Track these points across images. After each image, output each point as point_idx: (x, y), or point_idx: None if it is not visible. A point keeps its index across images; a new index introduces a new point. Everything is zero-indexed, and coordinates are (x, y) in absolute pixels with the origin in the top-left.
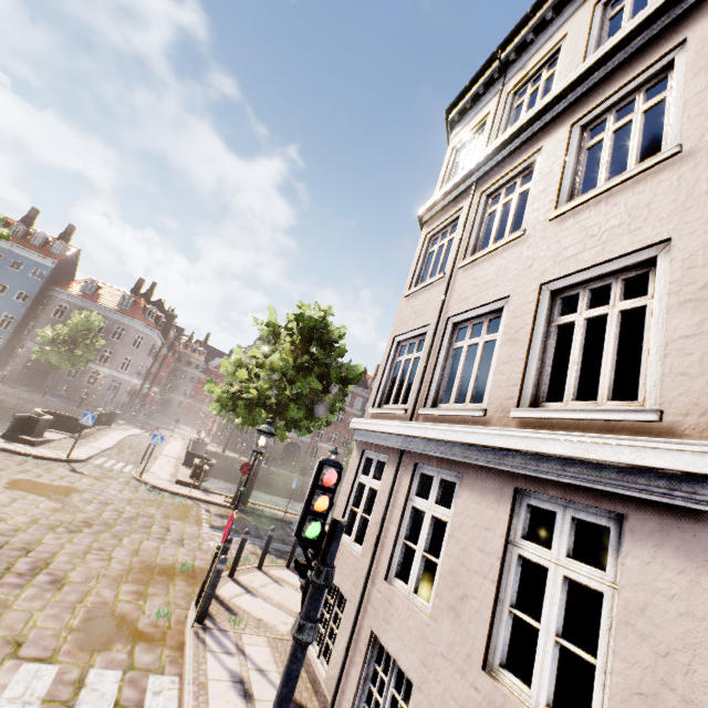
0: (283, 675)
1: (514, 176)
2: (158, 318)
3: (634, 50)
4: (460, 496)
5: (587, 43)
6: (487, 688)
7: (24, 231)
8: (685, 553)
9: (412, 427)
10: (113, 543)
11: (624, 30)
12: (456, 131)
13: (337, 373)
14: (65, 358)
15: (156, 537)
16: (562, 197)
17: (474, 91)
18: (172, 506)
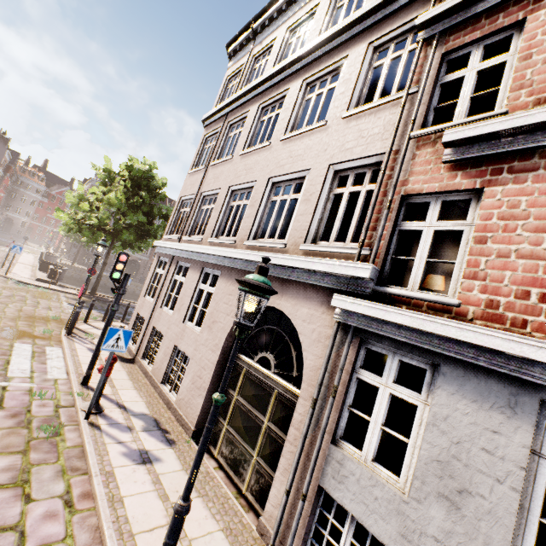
0: (107, 320)
1: (241, 120)
2: None
3: (280, 79)
4: (189, 272)
5: (278, 54)
6: (183, 327)
7: None
8: (227, 279)
9: (176, 245)
10: (3, 306)
11: (278, 67)
12: (231, 63)
13: (160, 212)
14: None
15: (31, 305)
16: (247, 145)
17: (241, 40)
18: (37, 292)
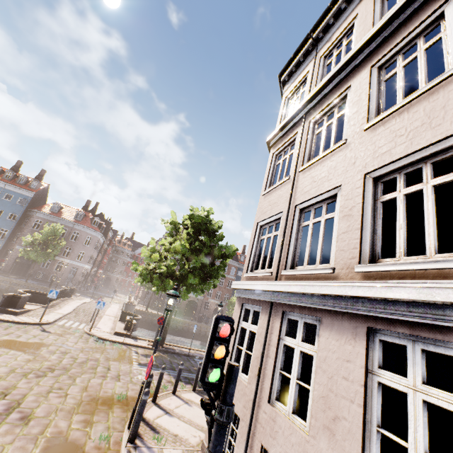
0: None
1: (332, 107)
2: (100, 224)
3: (411, 11)
4: (322, 335)
5: (374, 16)
6: None
7: (13, 175)
8: None
9: (278, 285)
10: (69, 383)
11: None
12: (286, 86)
13: (219, 251)
14: (40, 255)
15: (100, 375)
16: (371, 114)
17: (296, 60)
18: (111, 351)
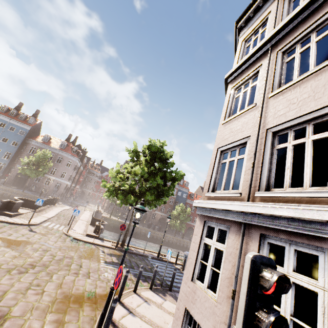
0: None
1: (308, 33)
2: (78, 152)
3: None
4: None
5: None
6: None
7: (16, 113)
8: None
9: (256, 206)
10: (46, 279)
11: None
12: (243, 31)
13: (170, 175)
14: (33, 172)
15: (73, 272)
16: None
17: (255, 5)
18: (83, 249)
